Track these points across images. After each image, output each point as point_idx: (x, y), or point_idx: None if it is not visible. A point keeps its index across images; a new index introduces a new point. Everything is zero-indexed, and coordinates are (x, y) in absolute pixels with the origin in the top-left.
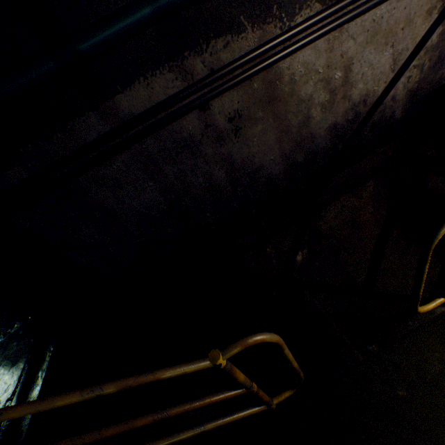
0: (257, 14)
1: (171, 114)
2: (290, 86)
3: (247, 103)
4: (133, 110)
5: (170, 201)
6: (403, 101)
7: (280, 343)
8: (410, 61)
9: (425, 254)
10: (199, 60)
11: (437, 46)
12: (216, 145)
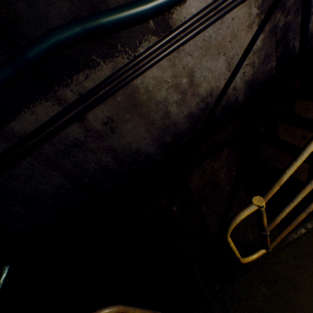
0: (106, 52)
1: (54, 129)
2: (147, 94)
3: (115, 111)
4: (26, 130)
5: (73, 181)
6: (243, 89)
7: (121, 311)
8: (242, 62)
9: (225, 240)
10: (68, 90)
11: (263, 48)
12: (99, 141)
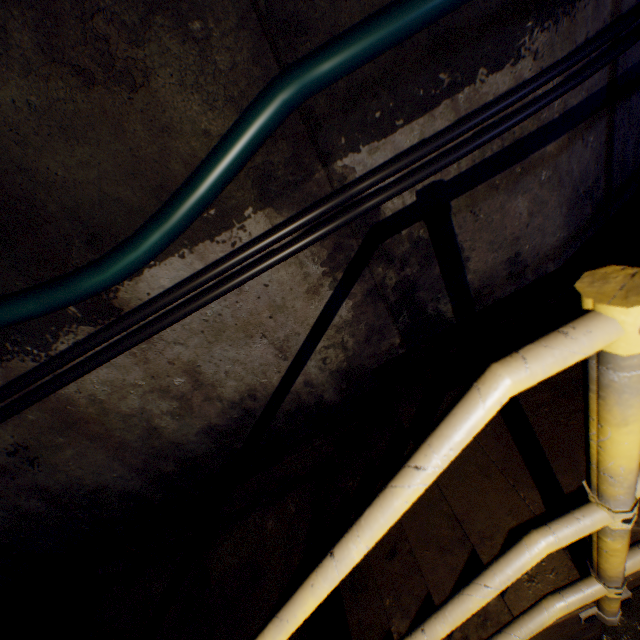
0: None
1: None
2: (98, 405)
3: (30, 433)
4: None
5: None
6: (332, 382)
7: None
8: (314, 343)
9: None
10: None
11: (359, 319)
12: (6, 478)
